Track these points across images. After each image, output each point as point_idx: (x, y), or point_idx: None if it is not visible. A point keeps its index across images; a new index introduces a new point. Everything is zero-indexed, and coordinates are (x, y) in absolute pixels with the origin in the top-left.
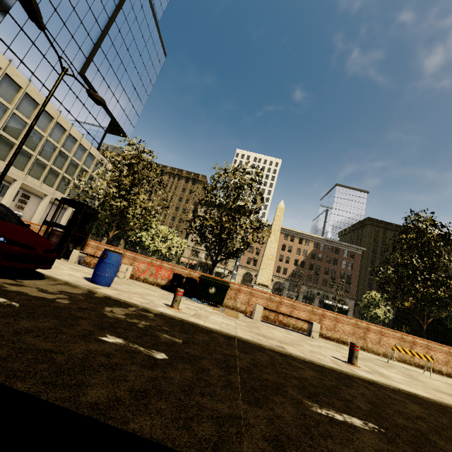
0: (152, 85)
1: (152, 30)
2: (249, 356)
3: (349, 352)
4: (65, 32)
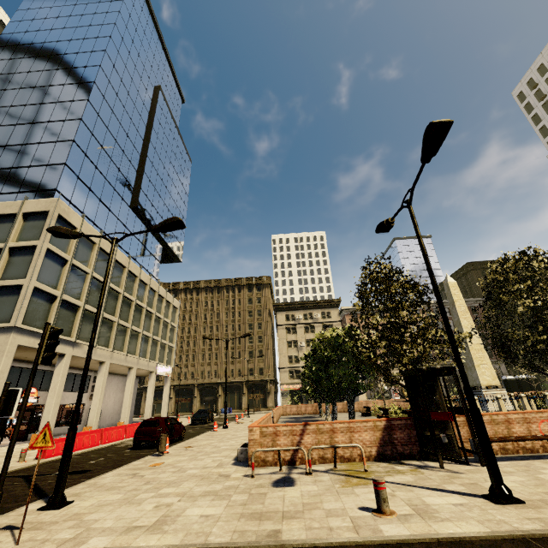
0: (187, 195)
1: (177, 140)
2: None
3: None
4: (112, 167)
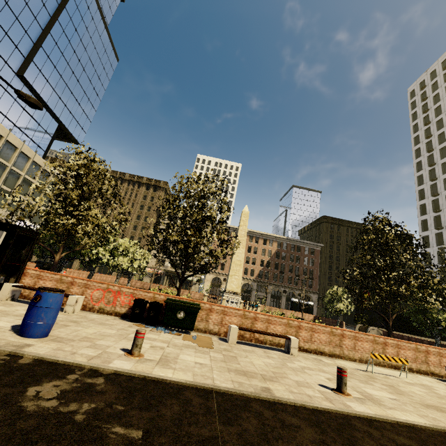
0: (104, 89)
1: (102, 33)
2: (234, 428)
3: (337, 379)
4: None
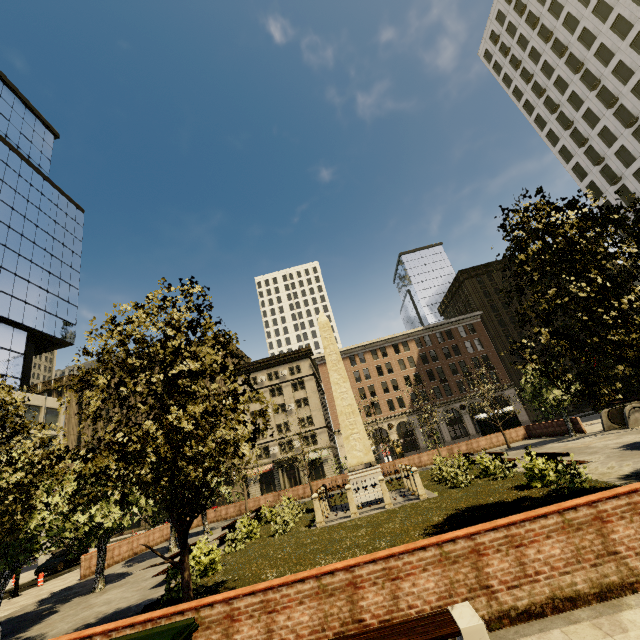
0: (78, 256)
1: (42, 187)
2: None
3: None
4: None
